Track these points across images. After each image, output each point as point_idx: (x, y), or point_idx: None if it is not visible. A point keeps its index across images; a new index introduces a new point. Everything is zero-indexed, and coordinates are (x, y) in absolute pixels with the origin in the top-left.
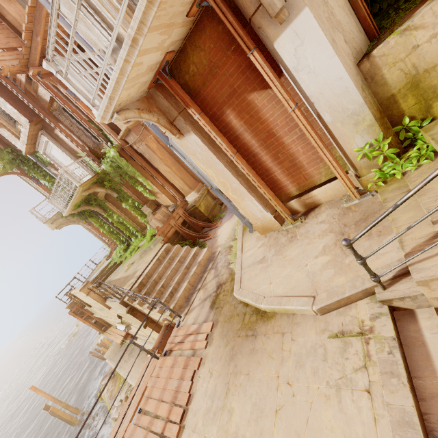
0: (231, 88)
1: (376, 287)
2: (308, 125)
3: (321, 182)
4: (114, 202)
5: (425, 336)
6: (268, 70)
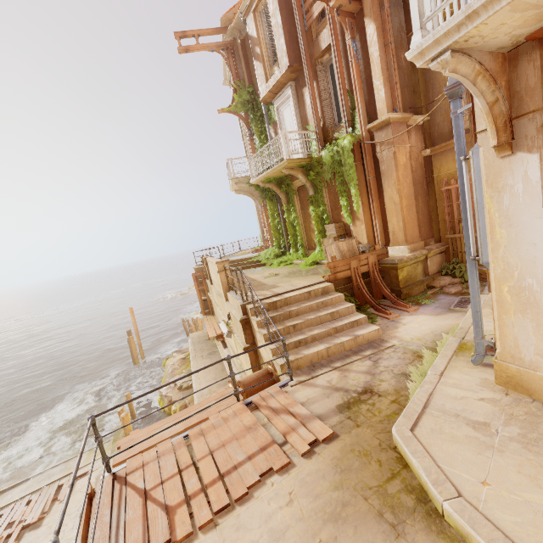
0: None
1: None
2: None
3: None
4: (303, 199)
5: None
6: None
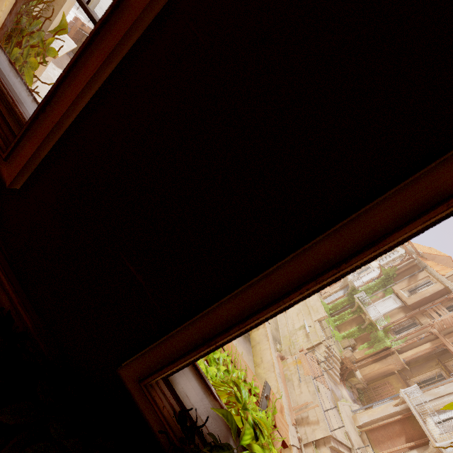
0: (407, 431)
1: (354, 448)
2: (393, 450)
3: (373, 448)
4: (357, 319)
5: (349, 452)
6: (409, 445)
